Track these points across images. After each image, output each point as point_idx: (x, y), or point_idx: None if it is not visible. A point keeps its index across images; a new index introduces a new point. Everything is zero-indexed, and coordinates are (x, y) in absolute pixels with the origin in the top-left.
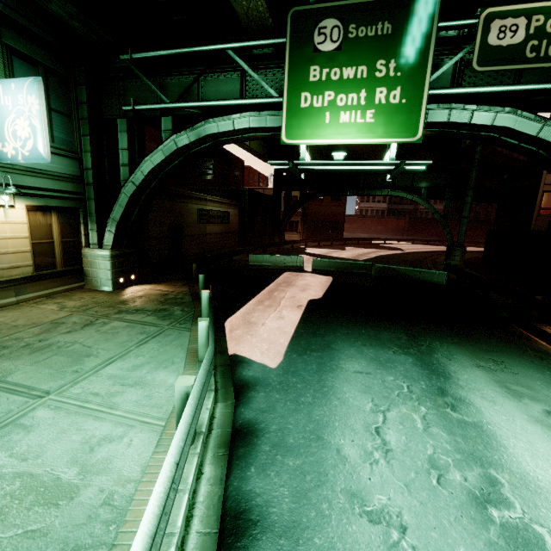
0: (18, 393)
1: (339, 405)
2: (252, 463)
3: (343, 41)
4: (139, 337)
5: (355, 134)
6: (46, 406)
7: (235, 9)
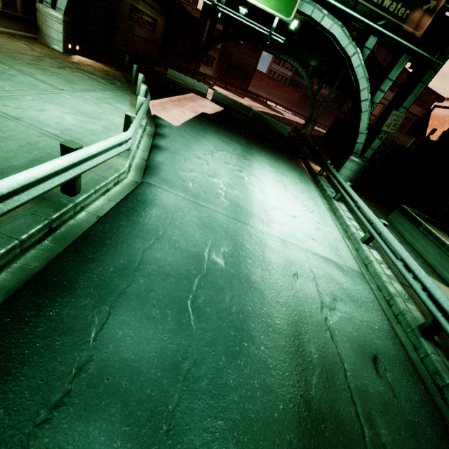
0: (47, 84)
1: (201, 143)
2: (162, 141)
3: None
4: (99, 87)
5: None
6: (66, 94)
7: None
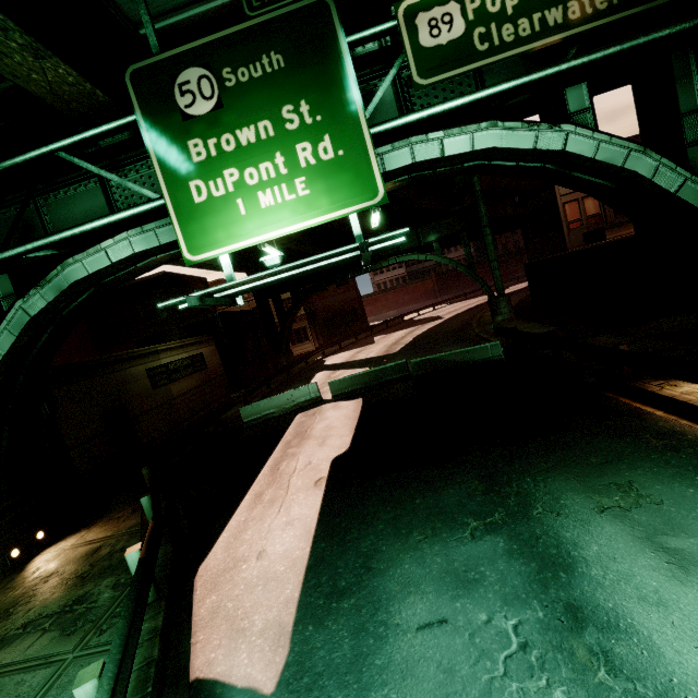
0: None
1: None
2: None
3: (222, 94)
4: None
5: (290, 218)
6: None
7: (27, 89)
